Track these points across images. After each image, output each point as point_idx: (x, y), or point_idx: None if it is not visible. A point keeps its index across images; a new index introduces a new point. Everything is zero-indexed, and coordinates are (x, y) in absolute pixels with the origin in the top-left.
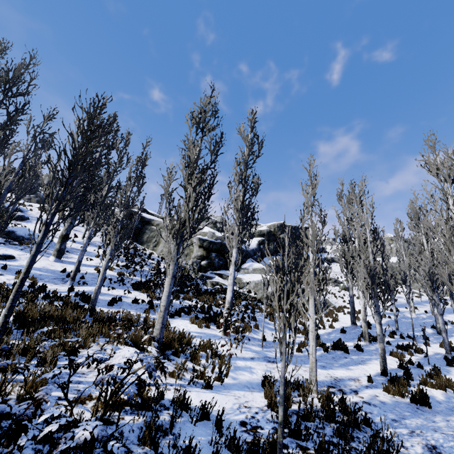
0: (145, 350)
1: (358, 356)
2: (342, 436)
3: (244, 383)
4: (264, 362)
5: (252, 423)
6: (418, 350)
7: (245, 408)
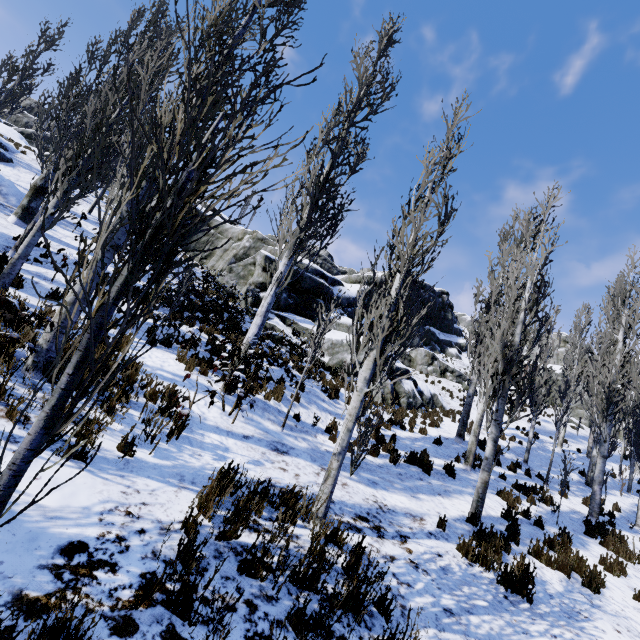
0: None
1: (443, 482)
2: (302, 631)
3: (182, 470)
4: (265, 448)
5: (100, 553)
6: (546, 499)
7: (123, 515)
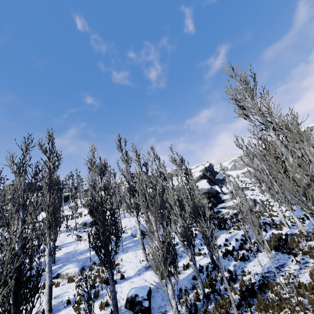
0: (313, 239)
1: None
2: None
3: None
4: None
5: None
6: None
7: None
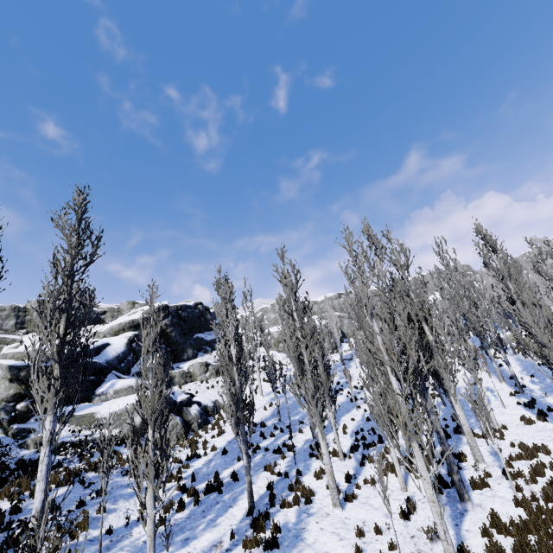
0: None
1: (232, 492)
2: None
3: None
4: None
5: None
6: (290, 448)
7: None
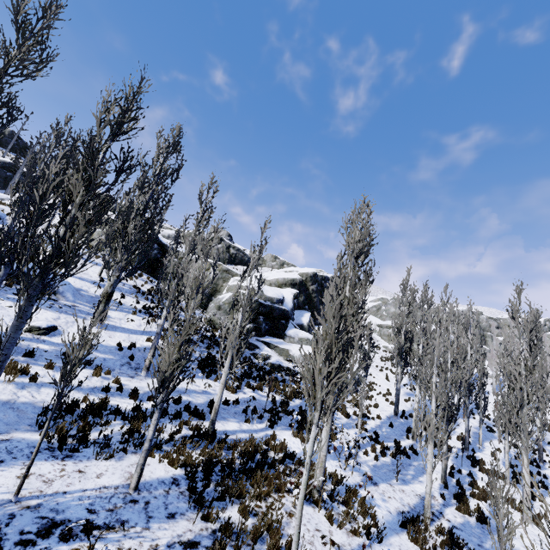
0: (319, 505)
1: (417, 462)
2: None
3: (386, 524)
4: (372, 486)
5: None
6: (449, 449)
7: None
